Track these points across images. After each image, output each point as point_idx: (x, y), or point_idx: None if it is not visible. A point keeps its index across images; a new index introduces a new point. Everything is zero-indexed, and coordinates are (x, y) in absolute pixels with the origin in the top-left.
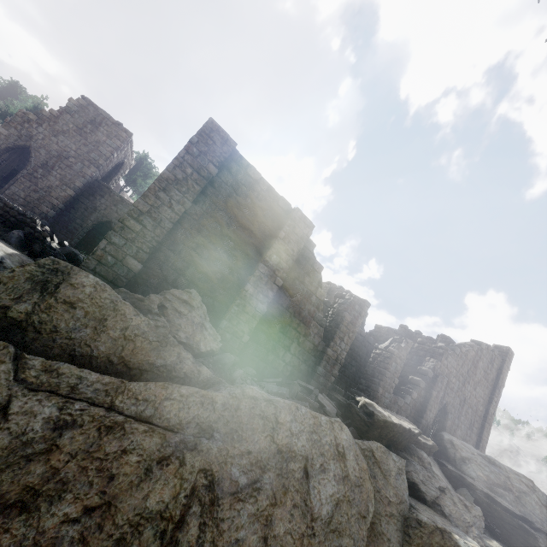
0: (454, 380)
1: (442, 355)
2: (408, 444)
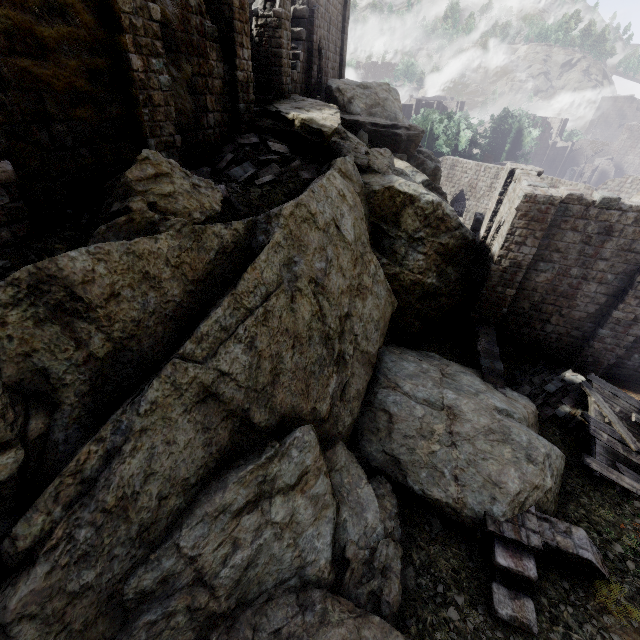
0: (322, 2)
1: None
2: None
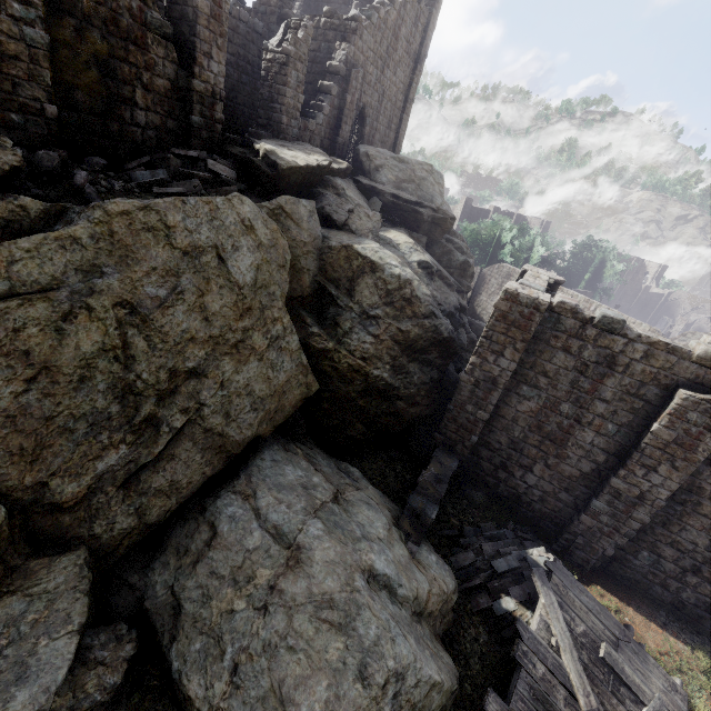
0: (371, 70)
1: (355, 33)
2: (321, 179)
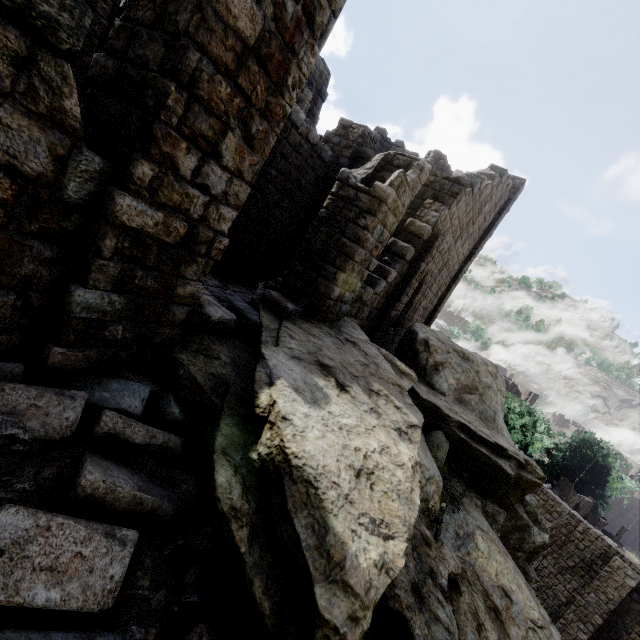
0: (449, 238)
1: (455, 196)
2: None
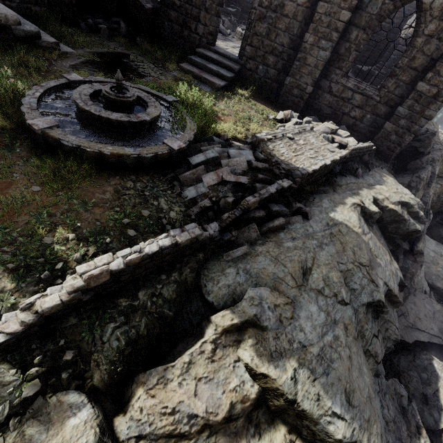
0: None
1: None
2: None
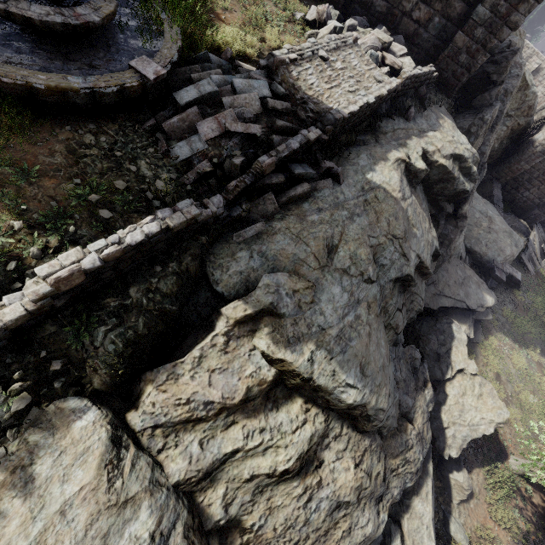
0: None
1: None
2: None
